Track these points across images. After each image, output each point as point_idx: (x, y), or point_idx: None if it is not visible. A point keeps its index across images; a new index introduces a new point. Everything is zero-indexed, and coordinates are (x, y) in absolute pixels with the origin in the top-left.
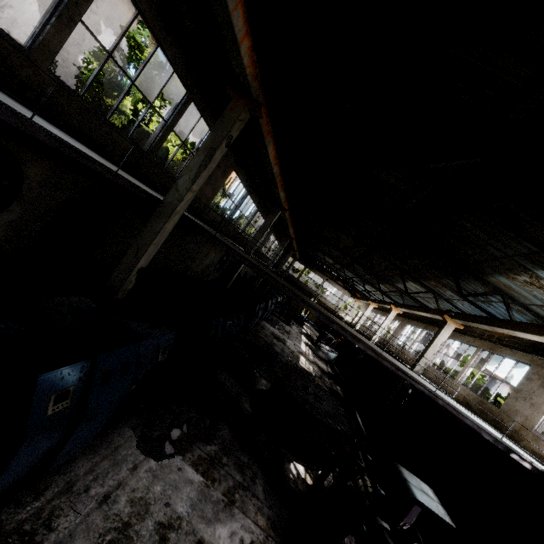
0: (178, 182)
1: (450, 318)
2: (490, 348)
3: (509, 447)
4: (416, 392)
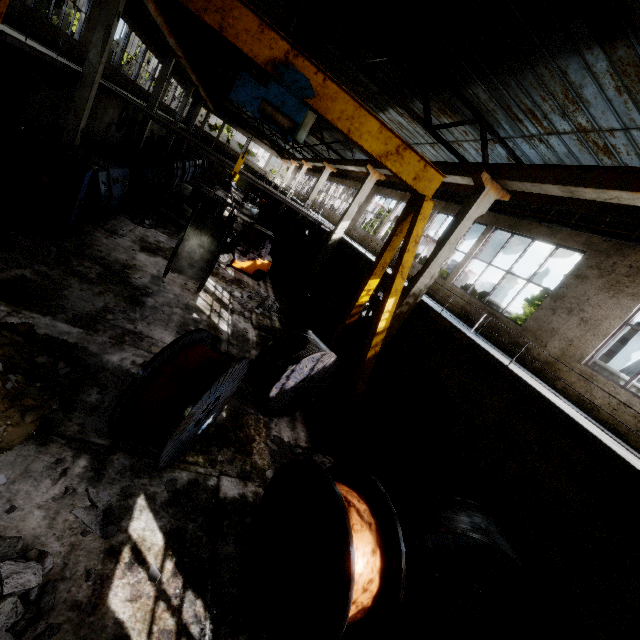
0: (89, 56)
1: (327, 164)
2: (355, 185)
3: (320, 222)
4: (316, 228)
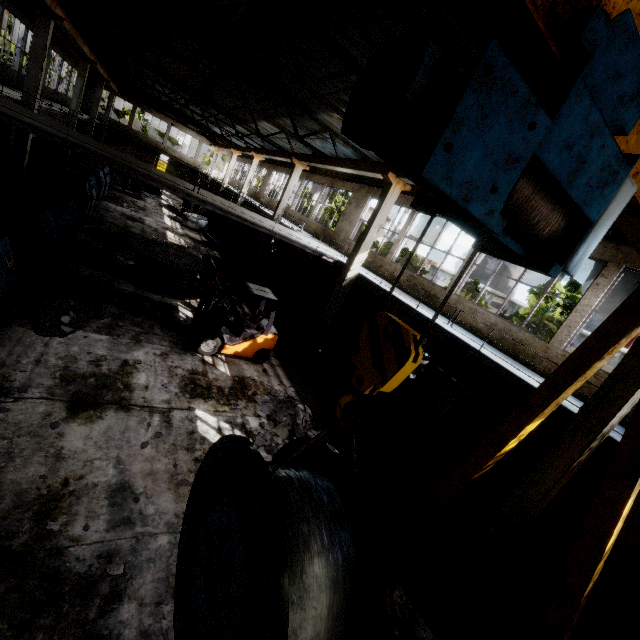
0: None
1: (297, 161)
2: (332, 183)
3: (321, 253)
4: None
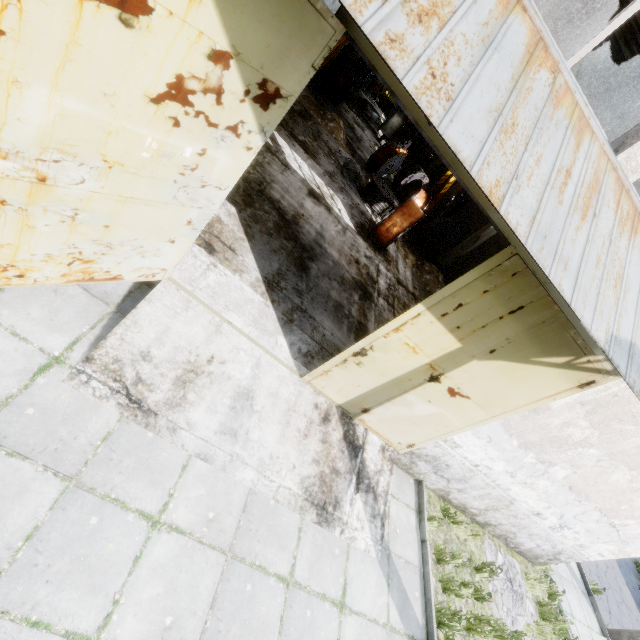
0: None
1: None
2: None
3: None
4: None
